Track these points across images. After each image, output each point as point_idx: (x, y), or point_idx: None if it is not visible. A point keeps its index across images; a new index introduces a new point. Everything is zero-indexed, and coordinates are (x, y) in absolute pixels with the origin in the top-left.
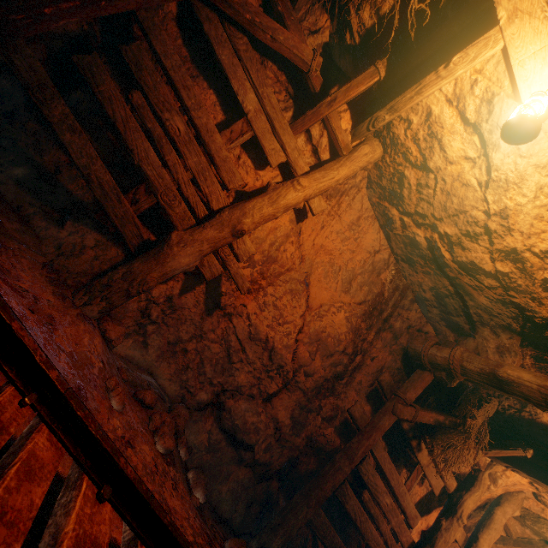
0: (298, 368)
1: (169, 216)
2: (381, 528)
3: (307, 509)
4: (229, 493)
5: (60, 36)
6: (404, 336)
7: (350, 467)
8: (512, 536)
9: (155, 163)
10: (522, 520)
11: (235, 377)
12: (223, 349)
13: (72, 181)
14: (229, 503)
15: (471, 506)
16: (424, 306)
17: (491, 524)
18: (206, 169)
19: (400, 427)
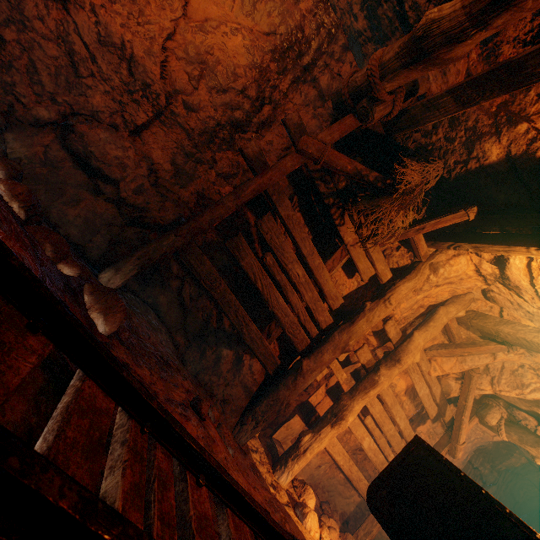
0: (173, 94)
1: None
2: (291, 300)
3: (175, 238)
4: (80, 220)
5: None
6: None
7: (235, 203)
8: (455, 340)
9: None
10: (467, 320)
11: (88, 98)
12: (64, 54)
13: None
14: (80, 230)
15: (404, 293)
16: (359, 51)
17: (430, 323)
18: None
19: (329, 217)
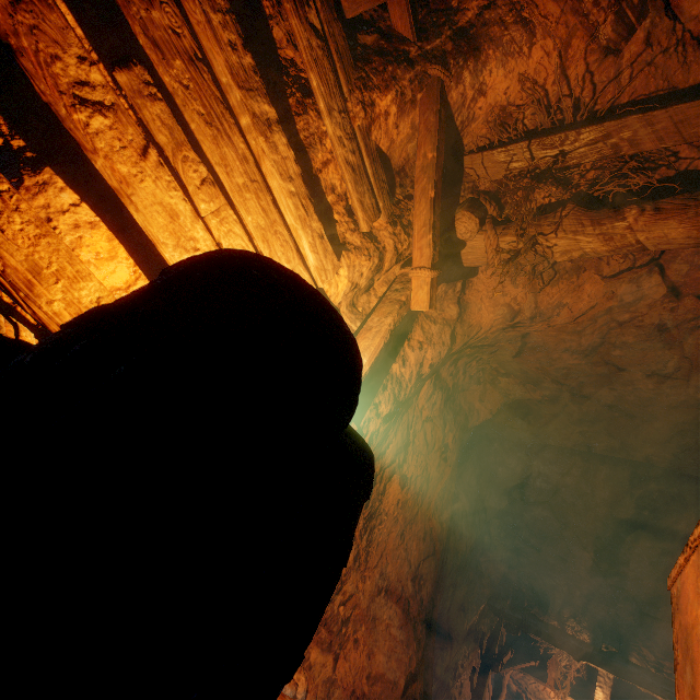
0: None
1: None
2: None
3: None
4: None
5: None
6: None
7: None
8: None
9: None
10: None
11: None
12: None
13: None
14: None
15: None
16: None
17: None
18: None
19: None
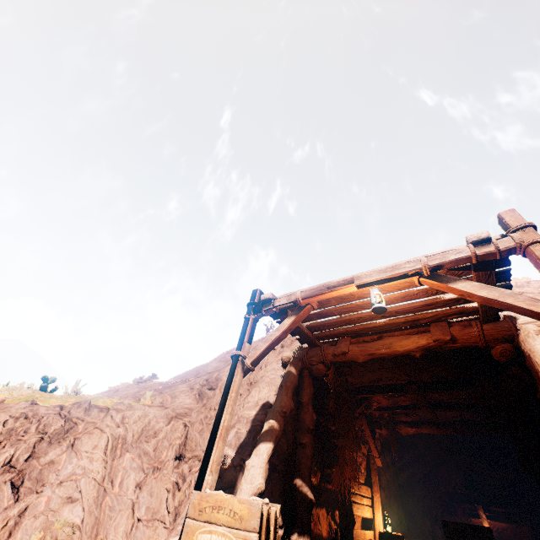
0: None
1: None
2: None
3: None
4: None
5: None
6: None
7: None
8: None
9: None
10: None
11: None
12: None
13: None
14: None
15: None
16: None
17: None
18: None
19: None
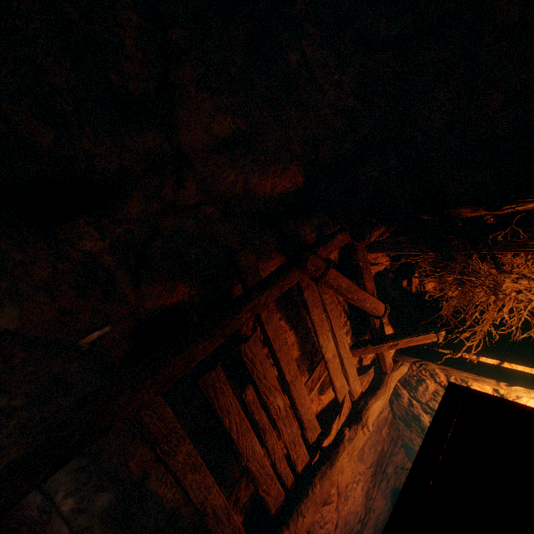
0: None
1: (266, 502)
2: None
3: None
4: None
5: (155, 309)
6: (392, 477)
7: None
8: None
9: (259, 456)
10: None
11: None
12: None
13: (160, 483)
14: None
15: None
16: (409, 452)
17: None
18: (296, 434)
19: None
